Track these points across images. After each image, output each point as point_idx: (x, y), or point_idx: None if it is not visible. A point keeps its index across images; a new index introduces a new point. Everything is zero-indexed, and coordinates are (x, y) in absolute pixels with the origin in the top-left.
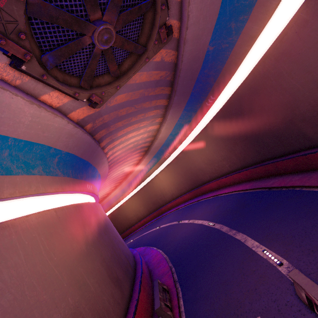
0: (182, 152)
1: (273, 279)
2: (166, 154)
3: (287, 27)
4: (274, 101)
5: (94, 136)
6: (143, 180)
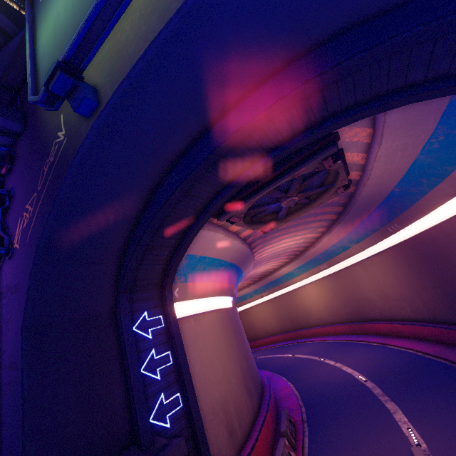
0: (345, 269)
1: (403, 454)
2: (323, 264)
3: None
4: None
5: (251, 245)
6: (285, 286)
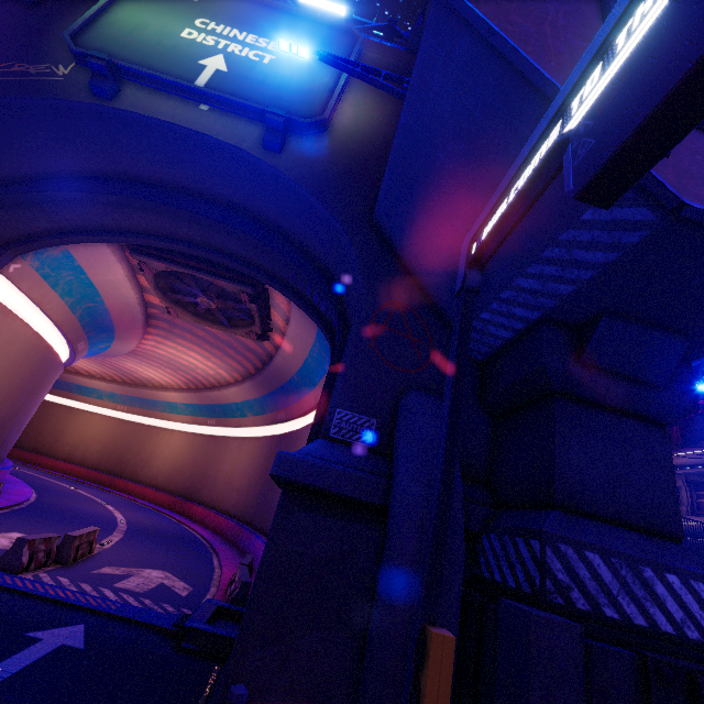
0: (226, 437)
1: None
2: (213, 419)
3: None
4: None
5: (150, 319)
6: (154, 416)
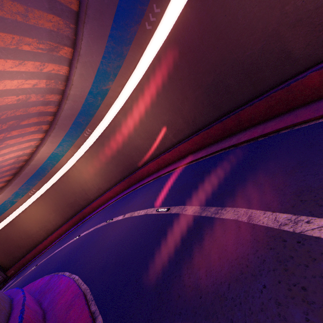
0: (109, 126)
1: None
2: (86, 130)
3: None
4: None
5: None
6: (53, 174)
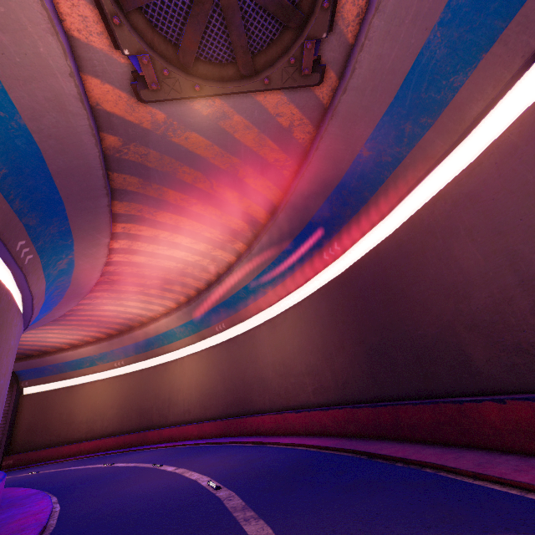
0: (247, 332)
1: None
2: (221, 323)
3: (484, 153)
4: (431, 278)
5: (111, 173)
6: (155, 354)
